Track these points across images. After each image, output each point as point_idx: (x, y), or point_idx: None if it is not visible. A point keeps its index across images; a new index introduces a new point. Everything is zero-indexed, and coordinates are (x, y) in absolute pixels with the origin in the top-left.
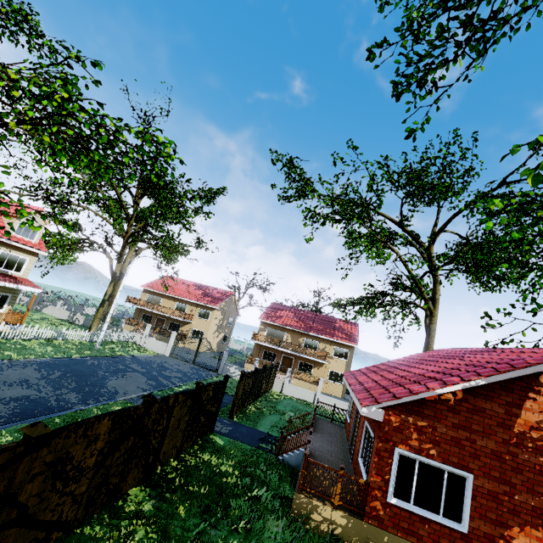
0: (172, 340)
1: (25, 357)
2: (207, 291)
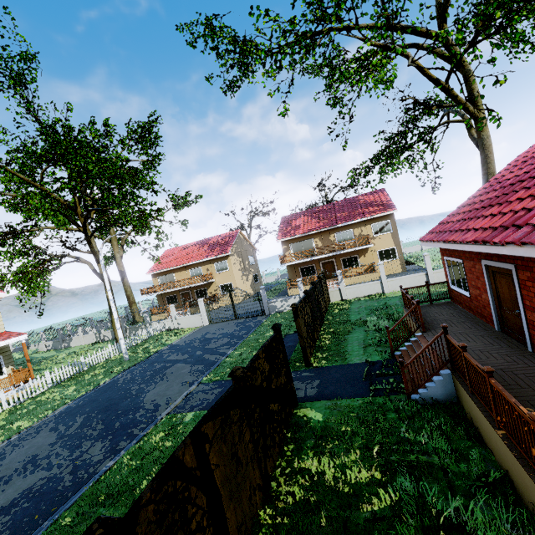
0: (202, 308)
1: (39, 418)
2: (211, 243)
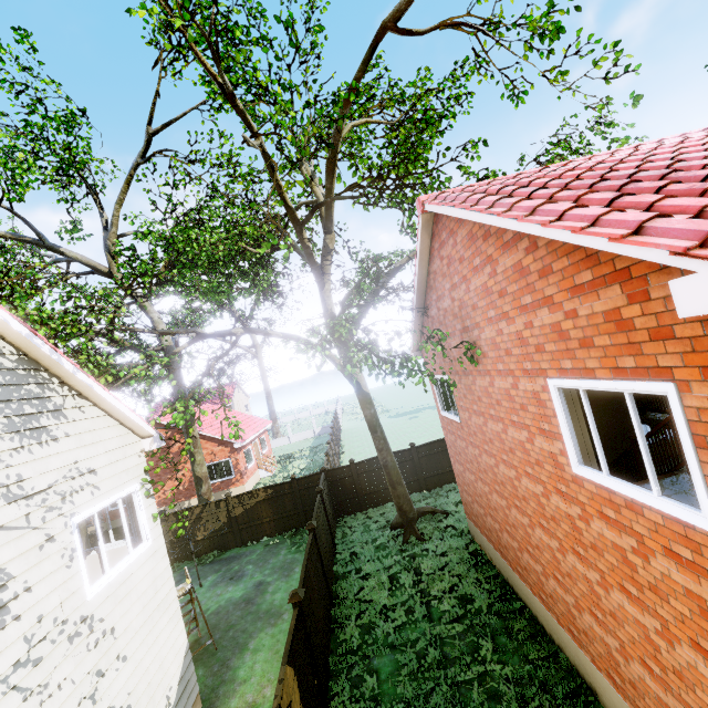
0: None
1: None
2: None
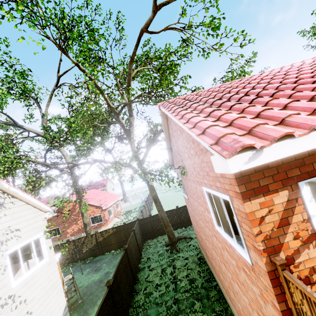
0: None
1: None
2: (42, 200)
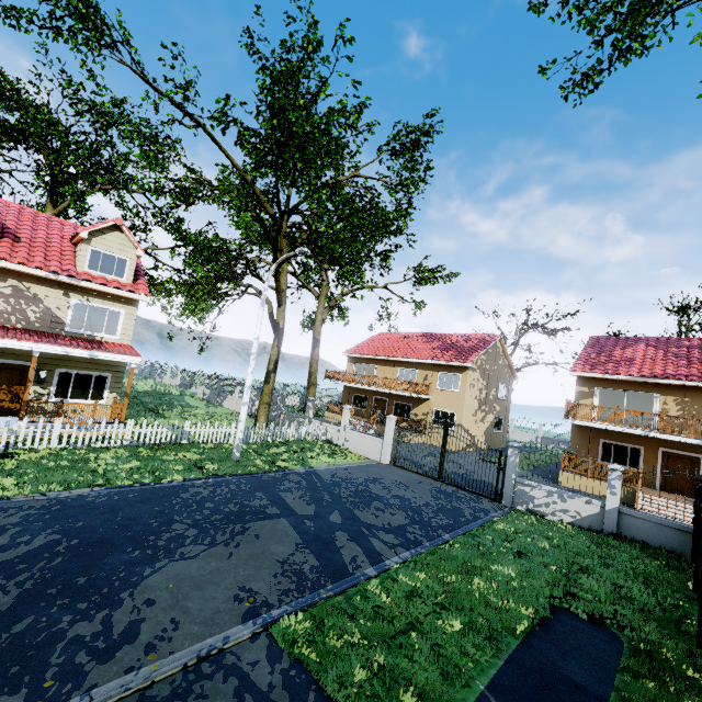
0: (389, 432)
1: (35, 490)
2: (446, 341)
